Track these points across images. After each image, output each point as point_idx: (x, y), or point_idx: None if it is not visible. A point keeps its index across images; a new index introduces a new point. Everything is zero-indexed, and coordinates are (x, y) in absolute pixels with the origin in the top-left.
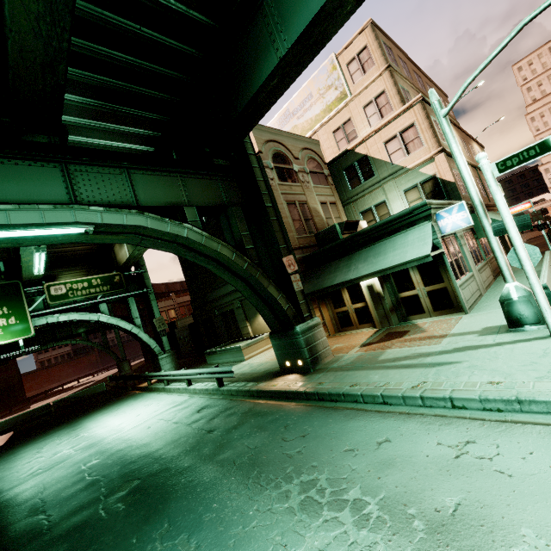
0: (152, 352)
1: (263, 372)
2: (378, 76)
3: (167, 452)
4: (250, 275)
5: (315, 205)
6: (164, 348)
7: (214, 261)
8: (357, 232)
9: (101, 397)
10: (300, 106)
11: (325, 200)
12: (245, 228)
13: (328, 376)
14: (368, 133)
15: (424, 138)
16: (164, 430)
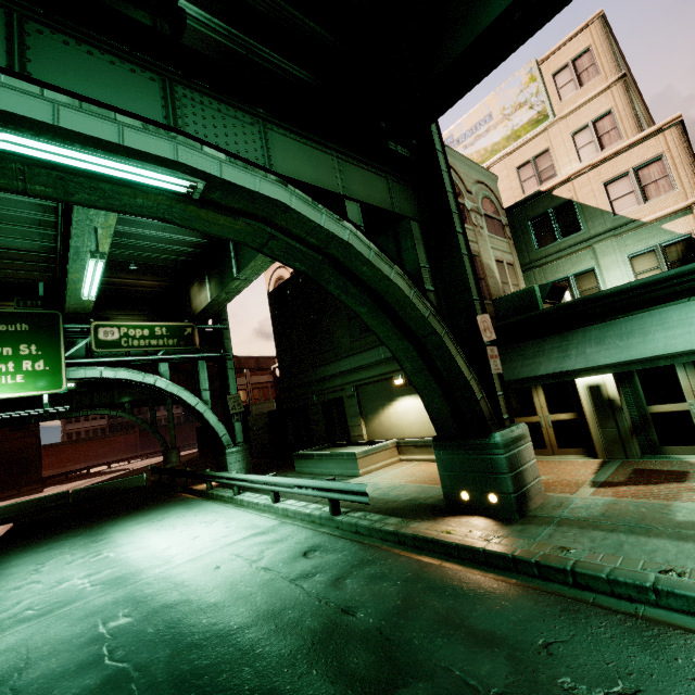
0: (218, 442)
1: (408, 501)
2: (603, 89)
3: (265, 640)
4: (430, 332)
5: (489, 261)
6: (236, 438)
7: (373, 300)
8: (584, 298)
9: (137, 494)
10: (471, 131)
11: (501, 257)
12: (424, 257)
13: (571, 536)
14: (578, 167)
15: (677, 177)
16: (247, 581)
